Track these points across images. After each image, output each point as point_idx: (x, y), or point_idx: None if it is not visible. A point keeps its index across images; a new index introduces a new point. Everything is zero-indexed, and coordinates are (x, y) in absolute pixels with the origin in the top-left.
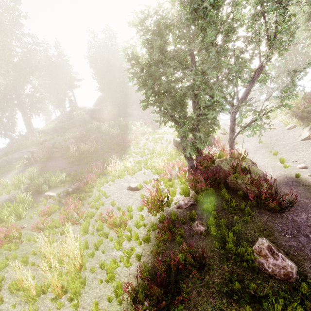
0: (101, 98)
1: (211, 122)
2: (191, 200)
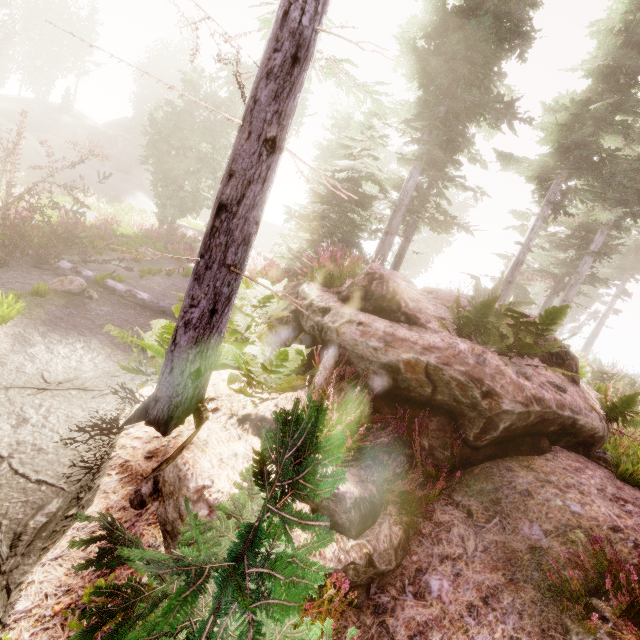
0: (127, 122)
1: (189, 205)
2: (134, 237)
